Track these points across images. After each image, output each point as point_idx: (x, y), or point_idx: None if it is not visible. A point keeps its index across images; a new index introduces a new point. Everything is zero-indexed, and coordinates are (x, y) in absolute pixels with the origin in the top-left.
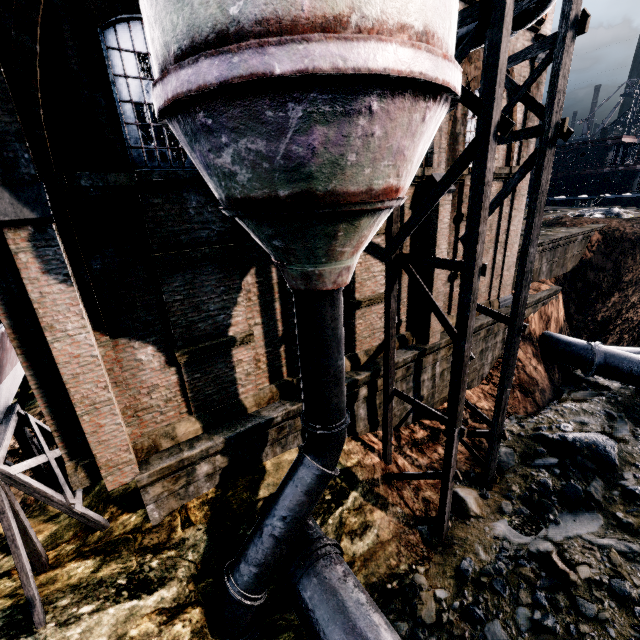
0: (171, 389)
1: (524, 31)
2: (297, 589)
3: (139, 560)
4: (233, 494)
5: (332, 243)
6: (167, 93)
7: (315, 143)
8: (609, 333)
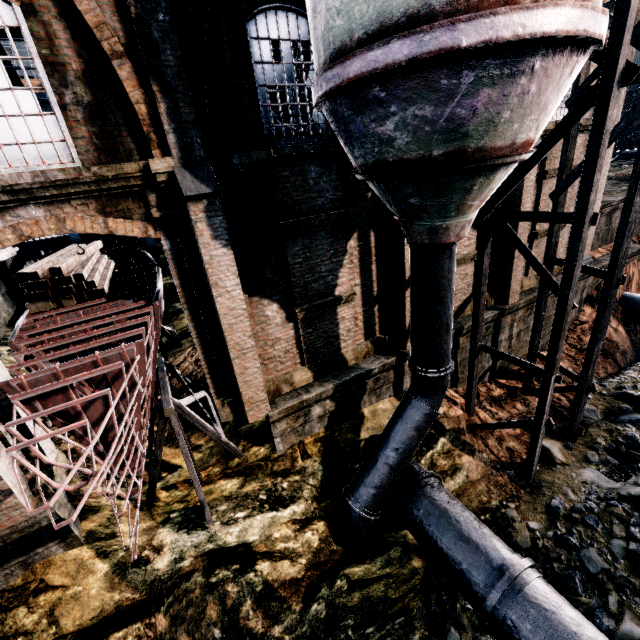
0: (289, 342)
1: None
2: (409, 508)
3: (272, 481)
4: (339, 434)
5: (465, 197)
6: (348, 73)
7: (478, 104)
8: None
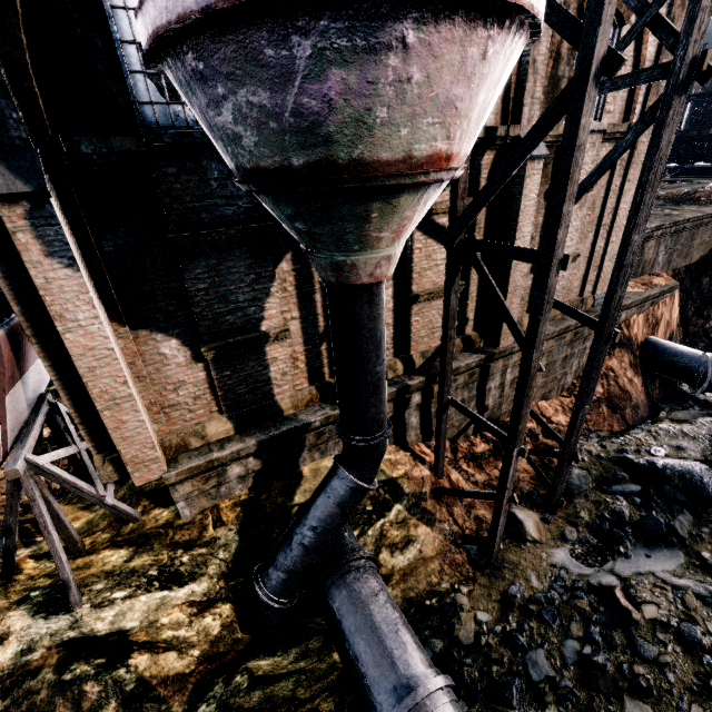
0: (199, 386)
1: None
2: (326, 598)
3: (170, 554)
4: (267, 498)
5: (365, 227)
6: (147, 27)
7: (331, 93)
8: None
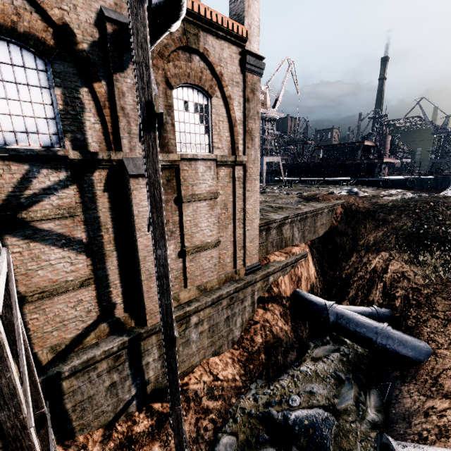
0: None
1: (229, 44)
2: None
3: None
4: None
5: None
6: None
7: None
8: (350, 287)
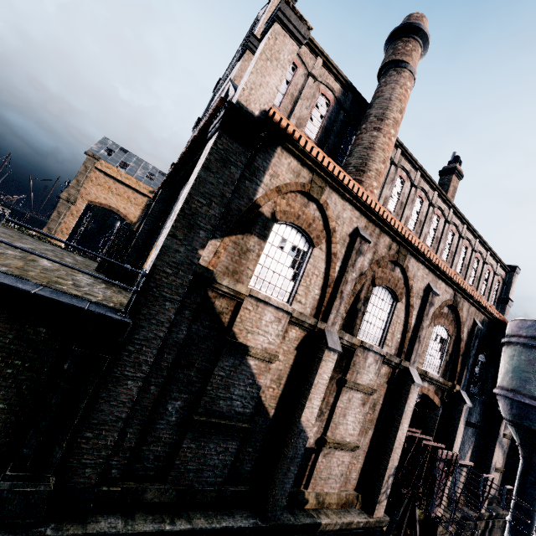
0: None
1: None
2: None
3: None
4: None
5: None
6: None
7: None
8: None
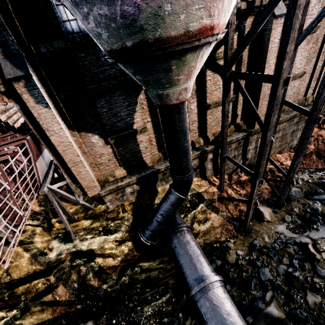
0: (110, 155)
1: None
2: (168, 242)
3: (106, 222)
4: (143, 201)
5: (170, 74)
6: None
7: (138, 1)
8: None
